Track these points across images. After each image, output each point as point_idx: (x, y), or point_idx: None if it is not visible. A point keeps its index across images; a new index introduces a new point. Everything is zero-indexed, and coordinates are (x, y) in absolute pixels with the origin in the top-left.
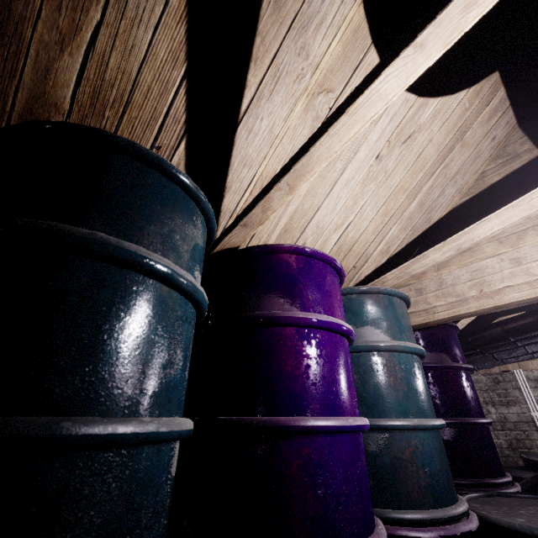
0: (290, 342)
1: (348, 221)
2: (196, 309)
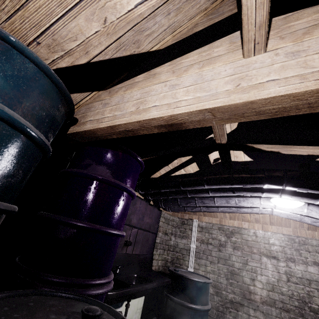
0: None
1: None
2: None
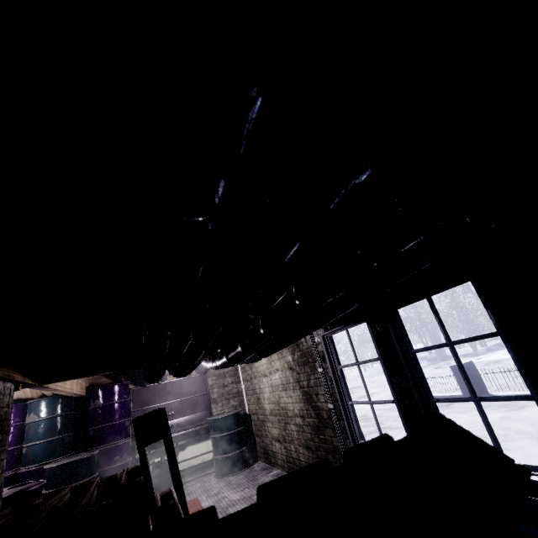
0: None
1: None
2: None
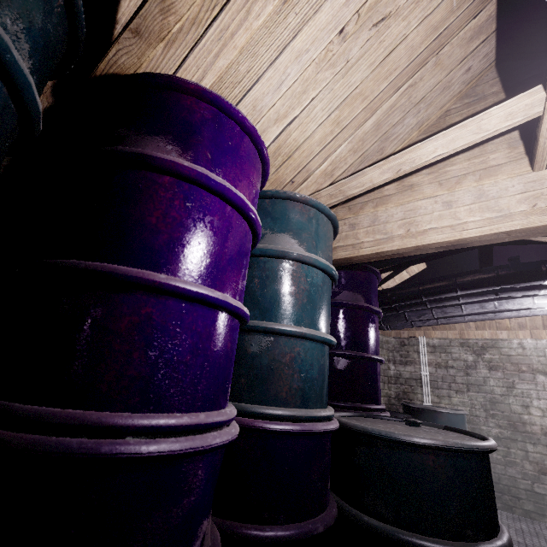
0: (164, 193)
1: (293, 114)
2: (2, 80)
